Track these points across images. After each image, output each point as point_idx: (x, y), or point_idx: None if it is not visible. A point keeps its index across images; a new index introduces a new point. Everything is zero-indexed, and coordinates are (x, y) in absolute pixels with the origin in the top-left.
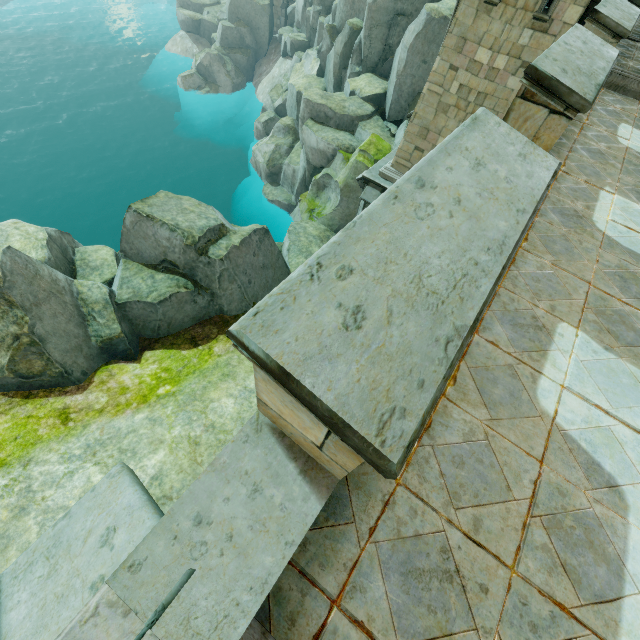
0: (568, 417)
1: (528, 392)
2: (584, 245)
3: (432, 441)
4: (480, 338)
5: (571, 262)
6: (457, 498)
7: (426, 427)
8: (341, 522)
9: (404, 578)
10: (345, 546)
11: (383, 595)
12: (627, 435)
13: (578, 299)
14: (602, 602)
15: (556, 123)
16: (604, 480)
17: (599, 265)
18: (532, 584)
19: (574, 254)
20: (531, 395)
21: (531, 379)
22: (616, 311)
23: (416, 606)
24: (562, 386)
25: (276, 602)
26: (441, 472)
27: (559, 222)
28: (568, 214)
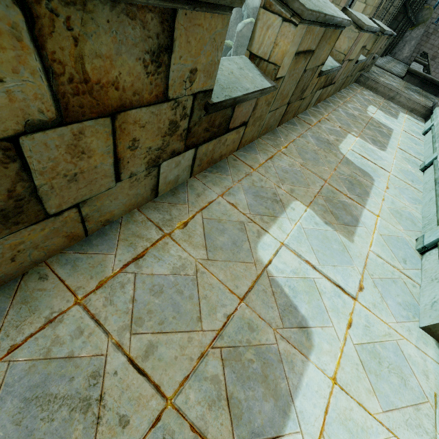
0: (280, 267)
1: (250, 243)
2: (328, 159)
3: (138, 269)
4: (223, 199)
5: (315, 166)
6: (139, 323)
7: (137, 257)
8: None
9: (24, 405)
10: None
11: None
12: (327, 287)
13: (314, 189)
14: None
15: (288, 30)
16: (297, 321)
17: (336, 172)
18: (186, 418)
19: (319, 162)
20: (252, 246)
21: (256, 234)
22: (341, 201)
23: None
24: (282, 243)
25: None
26: (133, 297)
27: (314, 143)
28: (322, 140)
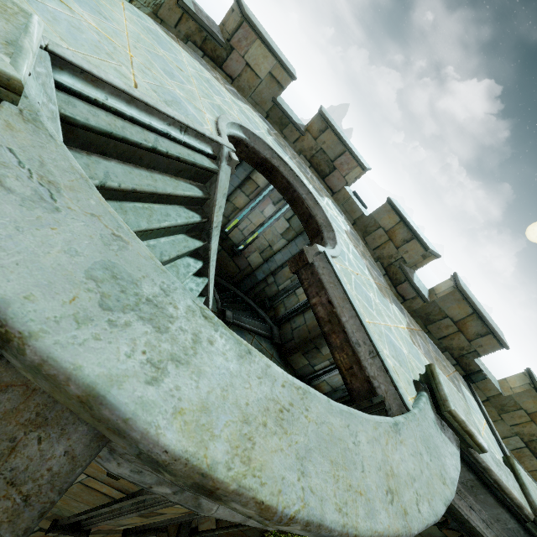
0: None
1: None
2: None
3: None
4: None
5: None
6: None
7: None
8: None
9: None
10: None
11: None
12: None
13: None
14: None
15: None
16: None
17: None
18: None
19: None
20: None
21: None
22: None
23: None
24: None
25: None
26: None
27: None
28: None
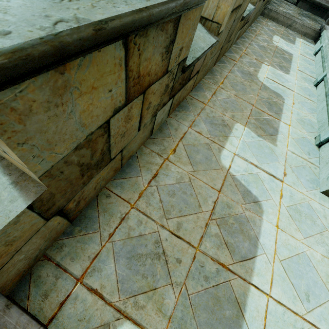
0: (236, 169)
1: (216, 157)
2: (252, 87)
3: (157, 183)
4: (192, 130)
5: (244, 95)
6: (168, 213)
7: (154, 176)
8: (90, 232)
9: (129, 260)
10: (91, 246)
11: (113, 272)
12: (265, 177)
13: (246, 112)
14: (245, 260)
15: None
16: (252, 199)
17: (258, 97)
18: (208, 255)
19: (246, 91)
20: (217, 158)
21: (218, 150)
22: (265, 119)
23: (135, 275)
24: (234, 154)
25: (35, 285)
26: (160, 200)
27: (240, 76)
28: (245, 73)
